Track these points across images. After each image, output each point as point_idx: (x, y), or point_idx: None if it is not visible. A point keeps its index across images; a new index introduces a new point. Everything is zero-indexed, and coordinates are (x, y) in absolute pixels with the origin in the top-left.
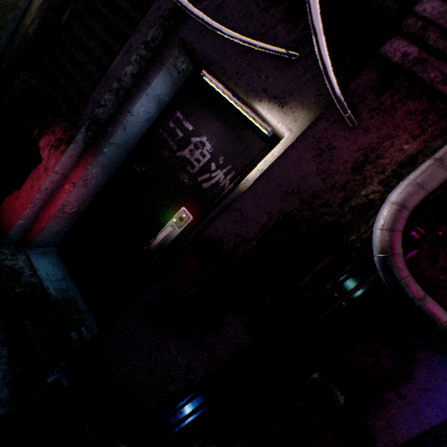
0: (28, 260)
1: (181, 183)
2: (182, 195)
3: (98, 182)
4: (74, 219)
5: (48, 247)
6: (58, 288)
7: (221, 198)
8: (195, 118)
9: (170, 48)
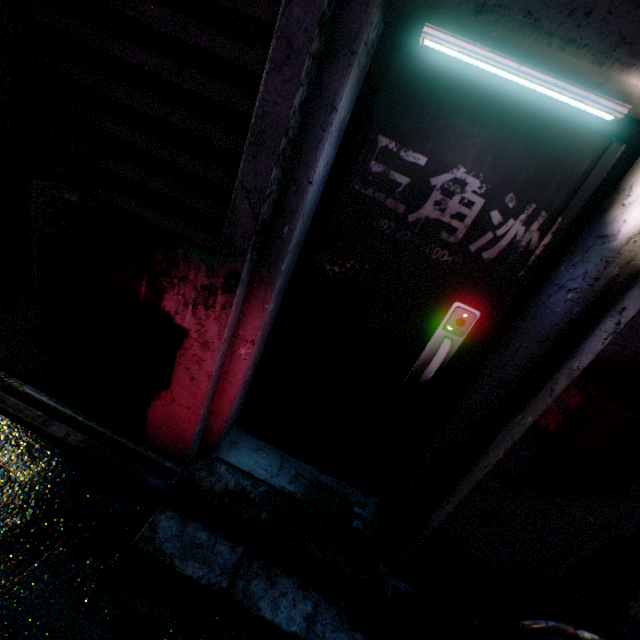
0: (230, 467)
1: (437, 265)
2: (446, 285)
3: (272, 316)
4: (250, 381)
5: (230, 432)
6: (290, 479)
7: (530, 266)
8: (426, 137)
9: (363, 6)
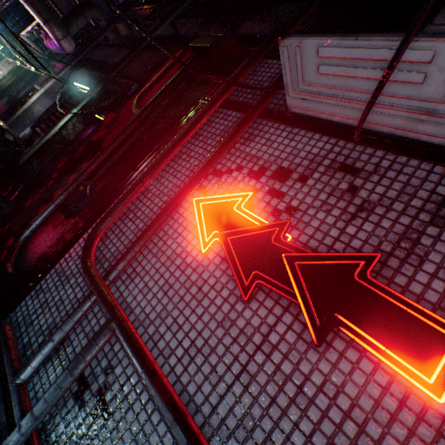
0: None
1: None
2: None
3: None
4: None
5: None
6: None
7: None
8: None
9: (32, 82)
